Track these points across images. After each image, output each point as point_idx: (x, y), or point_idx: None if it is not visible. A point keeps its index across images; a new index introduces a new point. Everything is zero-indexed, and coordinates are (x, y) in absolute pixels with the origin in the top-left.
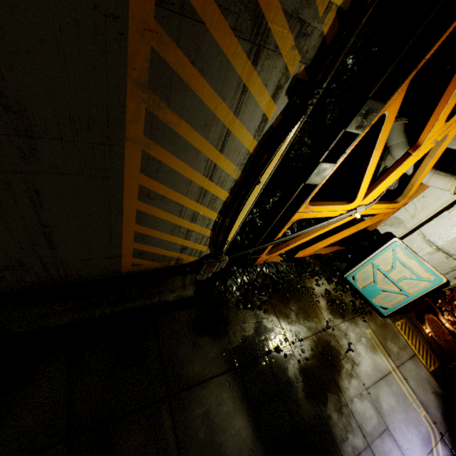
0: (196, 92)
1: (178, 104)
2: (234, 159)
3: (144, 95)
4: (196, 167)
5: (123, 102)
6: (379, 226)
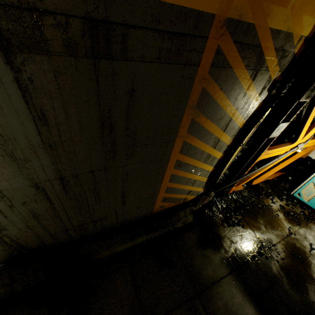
0: (218, 103)
1: (208, 111)
2: (229, 134)
3: (192, 112)
4: (208, 143)
5: (181, 118)
6: (310, 154)
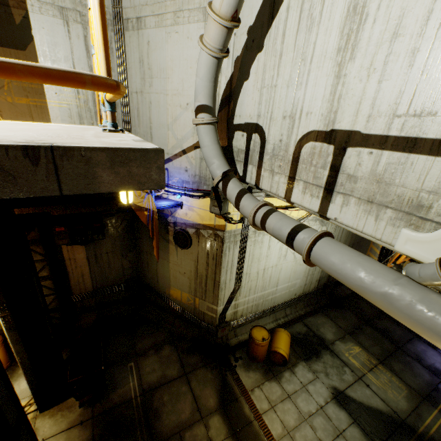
0: None
1: None
2: None
3: None
4: None
5: None
6: None
